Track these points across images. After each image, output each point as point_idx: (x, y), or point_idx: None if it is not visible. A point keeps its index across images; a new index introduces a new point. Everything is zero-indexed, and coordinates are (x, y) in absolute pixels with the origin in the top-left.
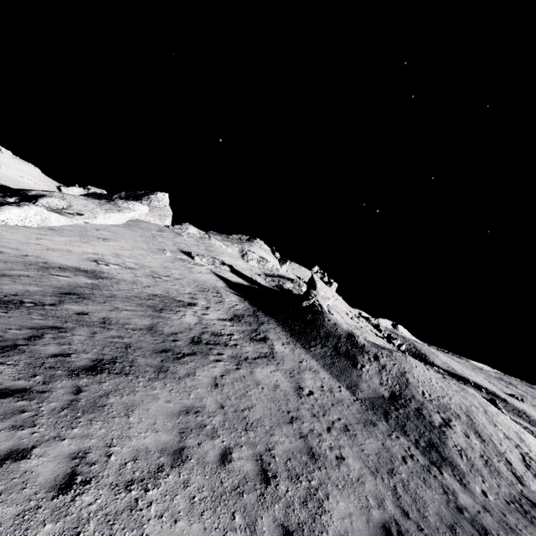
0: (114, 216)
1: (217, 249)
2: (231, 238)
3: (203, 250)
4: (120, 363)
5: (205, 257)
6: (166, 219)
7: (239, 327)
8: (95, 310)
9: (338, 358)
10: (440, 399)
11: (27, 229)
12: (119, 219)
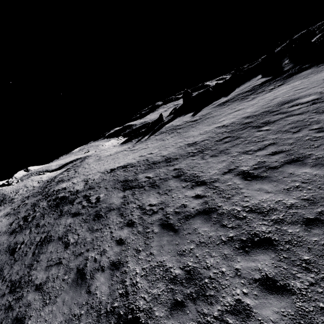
0: None
1: None
2: None
3: None
4: None
5: None
6: None
7: None
8: None
9: None
10: (16, 189)
11: None
12: None
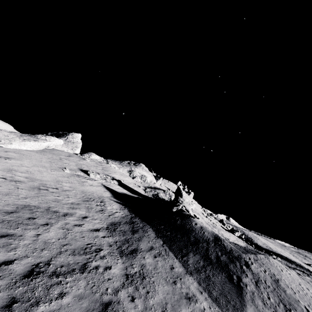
0: (29, 143)
1: (111, 169)
2: (123, 162)
3: (99, 170)
4: None
5: (100, 174)
6: (76, 149)
7: (112, 238)
8: None
9: (212, 270)
10: None
11: None
12: (33, 146)
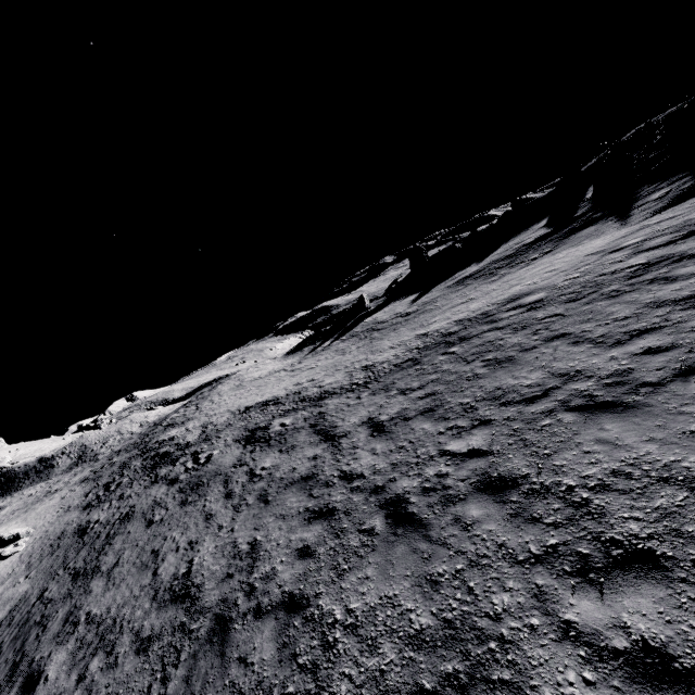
0: None
1: None
2: None
3: None
4: None
5: None
6: None
7: None
8: None
9: (43, 473)
10: (105, 437)
11: None
12: None
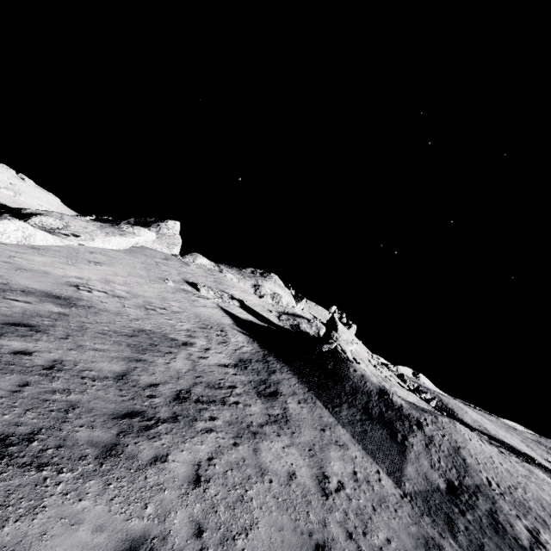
0: (115, 240)
1: (227, 281)
2: (244, 271)
3: (211, 282)
4: (41, 440)
5: (213, 289)
6: (174, 247)
7: (245, 377)
8: (46, 348)
9: (371, 425)
10: (512, 491)
11: (2, 245)
12: (120, 243)
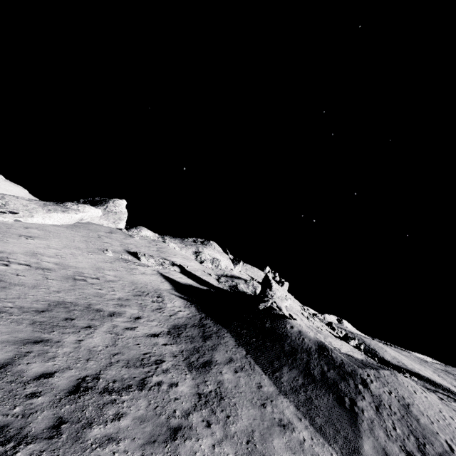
0: (56, 216)
1: (169, 250)
2: (186, 240)
3: (153, 251)
4: None
5: (154, 258)
6: (120, 222)
7: (176, 346)
8: None
9: (315, 390)
10: None
11: None
12: (62, 219)
